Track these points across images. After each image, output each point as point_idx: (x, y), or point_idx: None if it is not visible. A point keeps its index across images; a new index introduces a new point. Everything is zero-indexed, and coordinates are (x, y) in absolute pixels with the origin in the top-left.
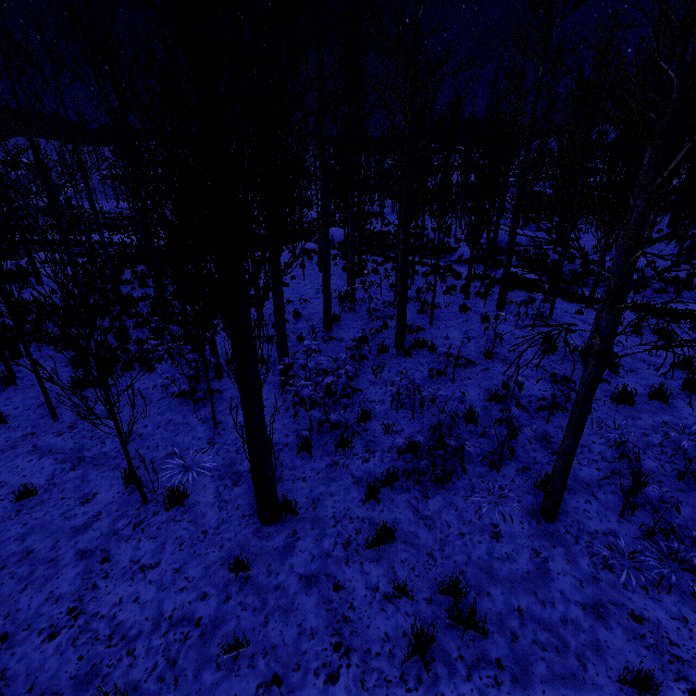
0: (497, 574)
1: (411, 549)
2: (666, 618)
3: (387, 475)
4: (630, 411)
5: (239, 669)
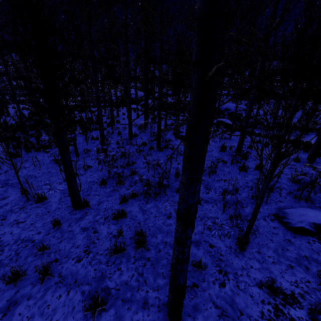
0: (163, 230)
1: (132, 221)
2: (223, 246)
3: (132, 194)
4: (244, 174)
5: (43, 257)
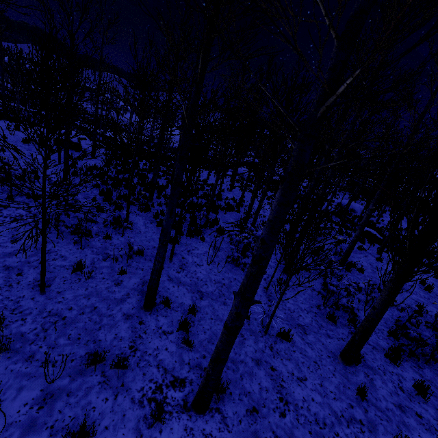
0: None
1: (437, 399)
2: None
3: (396, 349)
4: None
5: None
